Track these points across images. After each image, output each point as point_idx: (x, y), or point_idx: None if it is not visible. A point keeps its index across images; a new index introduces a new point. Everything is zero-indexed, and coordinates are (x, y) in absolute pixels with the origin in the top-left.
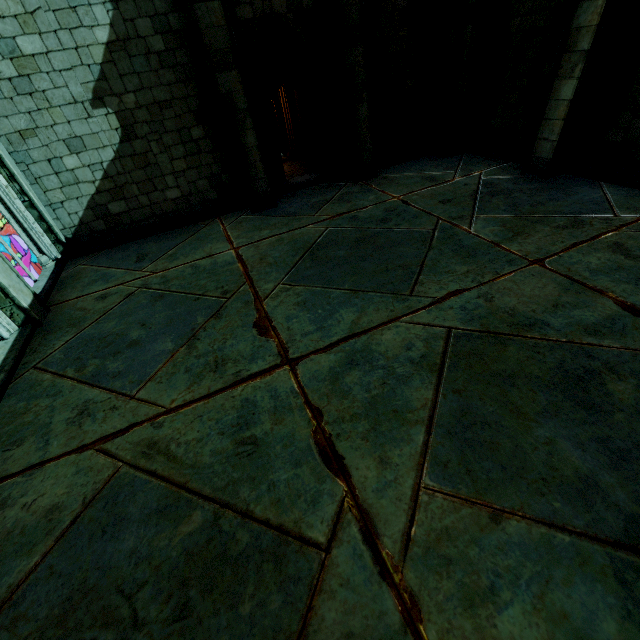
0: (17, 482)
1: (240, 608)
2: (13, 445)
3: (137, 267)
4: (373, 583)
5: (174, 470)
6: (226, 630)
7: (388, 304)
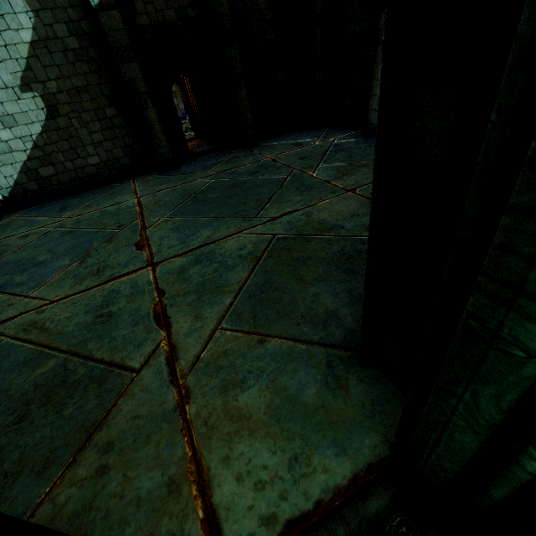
0: None
1: (64, 411)
2: None
3: (58, 215)
4: (164, 386)
5: (44, 337)
6: (50, 425)
7: (237, 224)
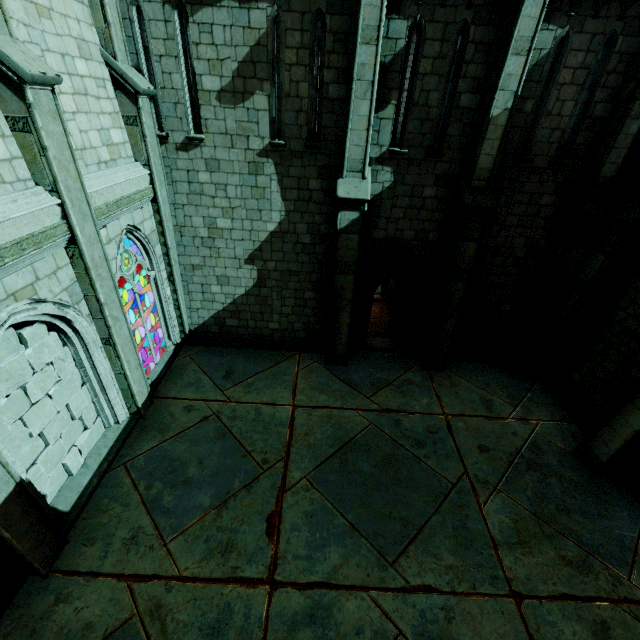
0: (80, 582)
1: None
2: (89, 542)
3: (222, 385)
4: None
5: None
6: None
7: (369, 564)
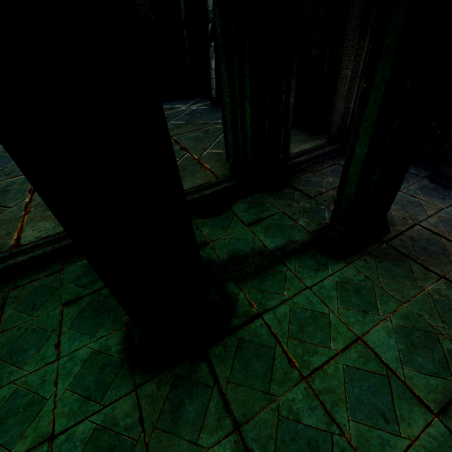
0: None
1: None
2: None
3: None
4: (20, 211)
5: None
6: None
7: None
